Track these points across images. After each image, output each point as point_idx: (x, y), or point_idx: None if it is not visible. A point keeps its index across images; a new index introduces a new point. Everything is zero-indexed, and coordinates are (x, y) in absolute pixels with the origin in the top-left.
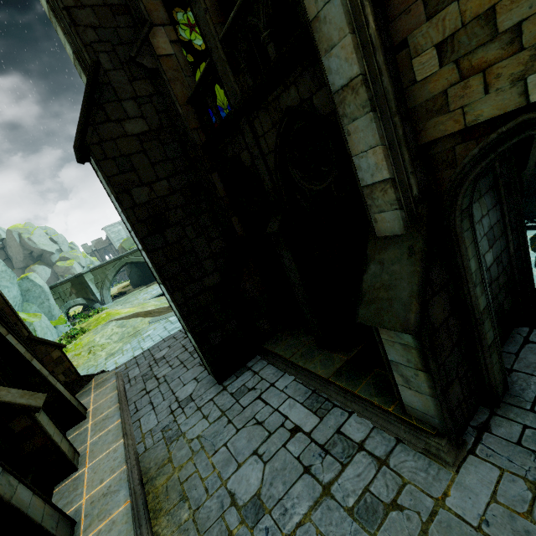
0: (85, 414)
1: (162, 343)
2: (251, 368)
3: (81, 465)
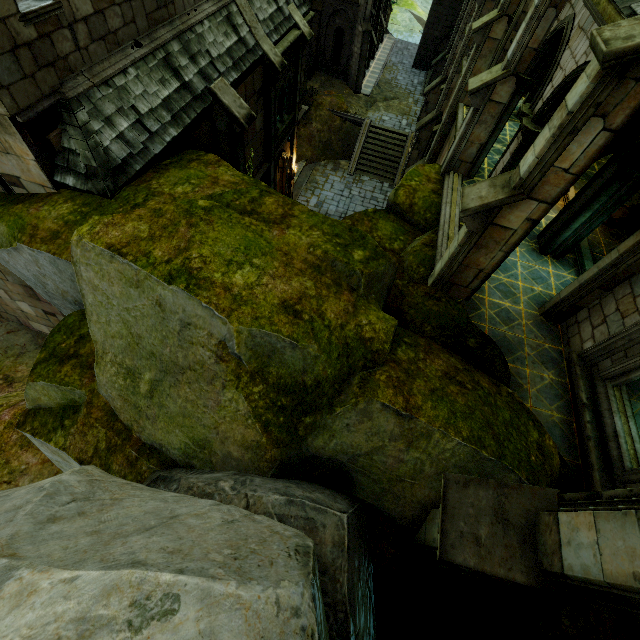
0: (382, 43)
1: (413, 45)
2: (421, 72)
3: (378, 52)
